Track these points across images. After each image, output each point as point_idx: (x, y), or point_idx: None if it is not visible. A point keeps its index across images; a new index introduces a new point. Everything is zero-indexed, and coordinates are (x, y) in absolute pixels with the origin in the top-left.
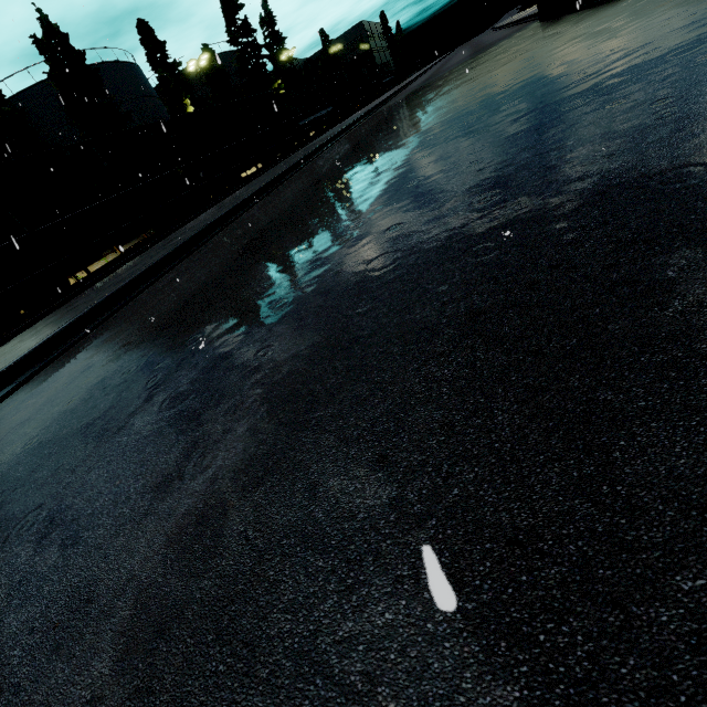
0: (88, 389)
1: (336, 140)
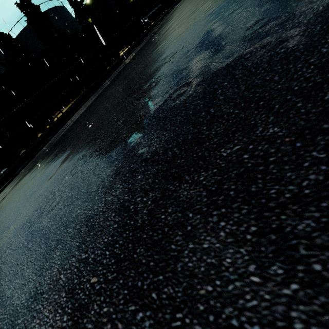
0: (45, 153)
1: (161, 20)
